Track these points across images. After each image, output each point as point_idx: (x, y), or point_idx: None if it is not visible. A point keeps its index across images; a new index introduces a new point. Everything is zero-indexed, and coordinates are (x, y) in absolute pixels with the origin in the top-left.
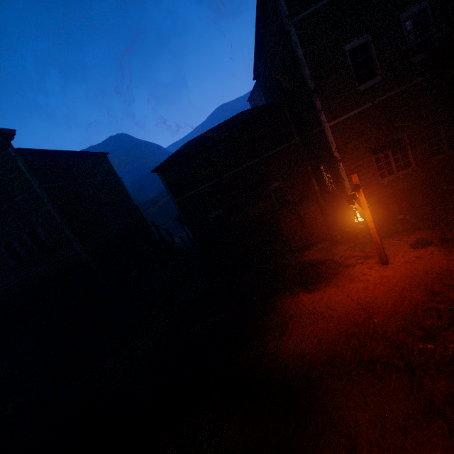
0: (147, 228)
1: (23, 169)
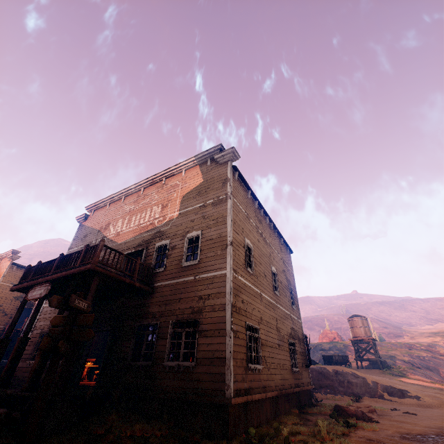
0: (1, 330)
1: (4, 272)
